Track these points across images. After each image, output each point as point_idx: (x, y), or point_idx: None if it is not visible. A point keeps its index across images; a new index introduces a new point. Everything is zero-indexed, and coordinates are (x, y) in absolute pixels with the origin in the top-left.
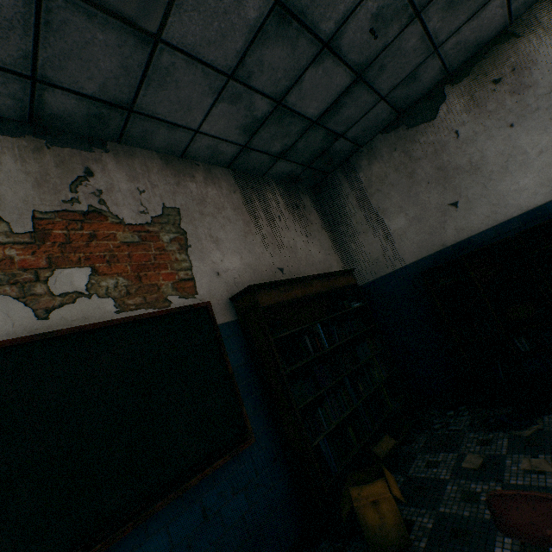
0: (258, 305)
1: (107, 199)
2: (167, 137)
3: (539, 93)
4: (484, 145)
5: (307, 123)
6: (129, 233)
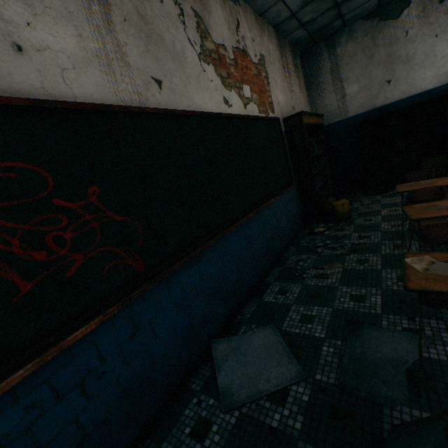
0: (303, 123)
1: (245, 44)
2: (265, 0)
3: None
4: (418, 46)
5: (333, 5)
6: (254, 69)
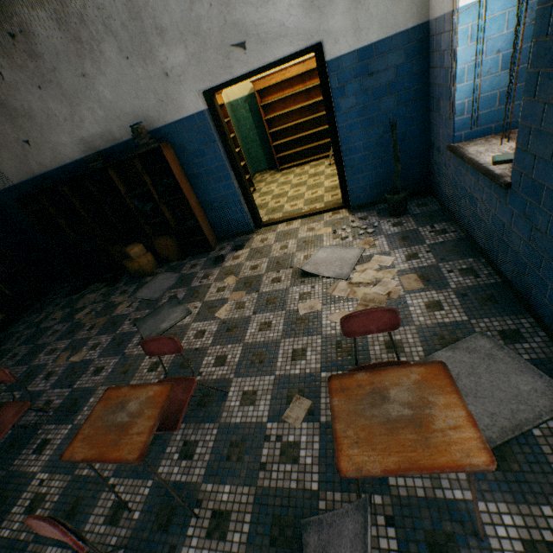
0: None
1: None
2: None
3: (48, 67)
4: (28, 97)
5: None
6: None
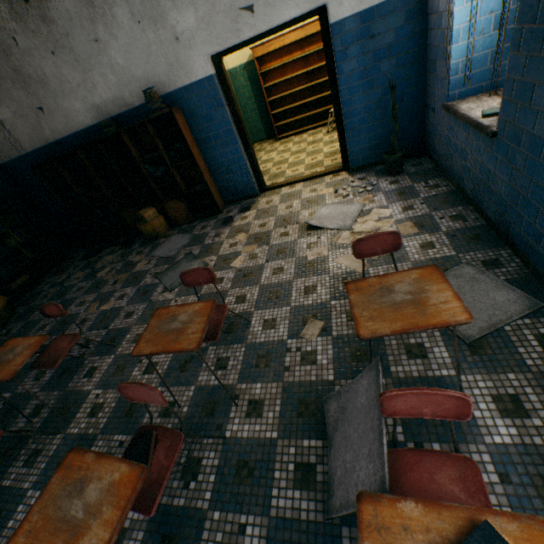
0: None
1: None
2: None
3: (61, 32)
4: (41, 63)
5: None
6: None
